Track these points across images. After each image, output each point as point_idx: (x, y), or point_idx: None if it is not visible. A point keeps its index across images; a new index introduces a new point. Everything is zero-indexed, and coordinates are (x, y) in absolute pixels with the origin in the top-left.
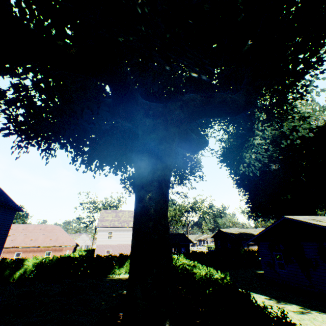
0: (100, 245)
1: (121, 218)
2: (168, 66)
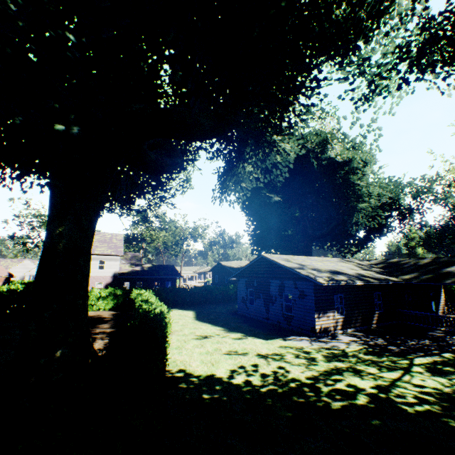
0: None
1: None
2: (20, 118)
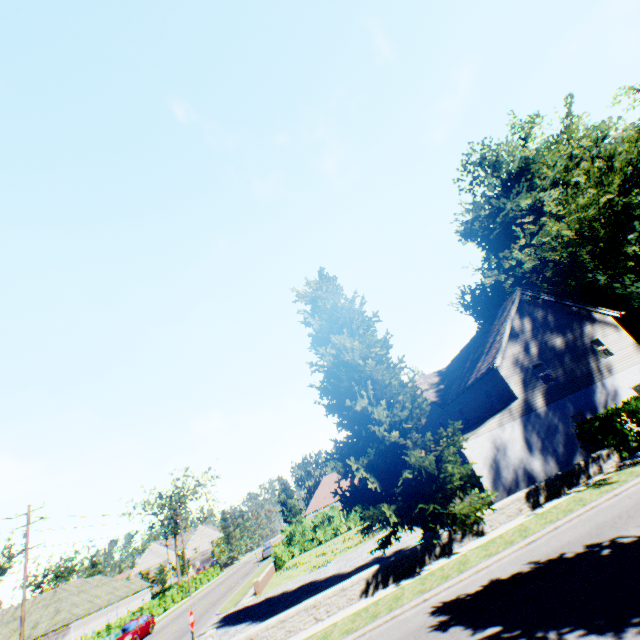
0: None
1: None
2: None
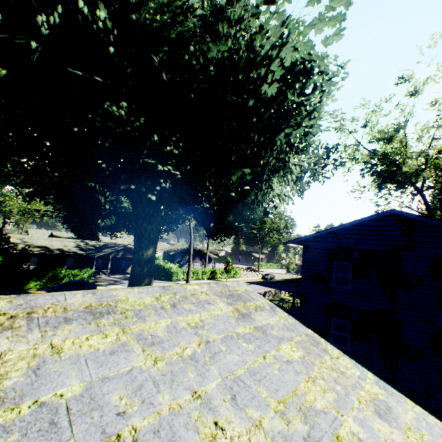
0: None
1: None
2: None
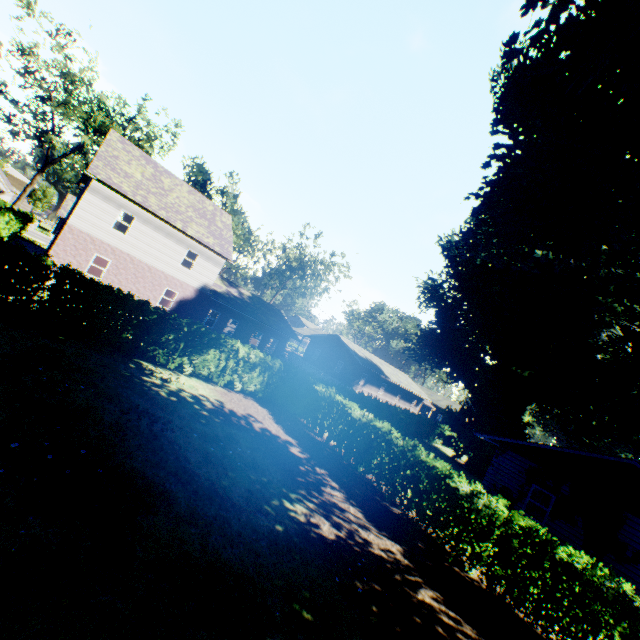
0: (81, 233)
1: (169, 196)
2: None
